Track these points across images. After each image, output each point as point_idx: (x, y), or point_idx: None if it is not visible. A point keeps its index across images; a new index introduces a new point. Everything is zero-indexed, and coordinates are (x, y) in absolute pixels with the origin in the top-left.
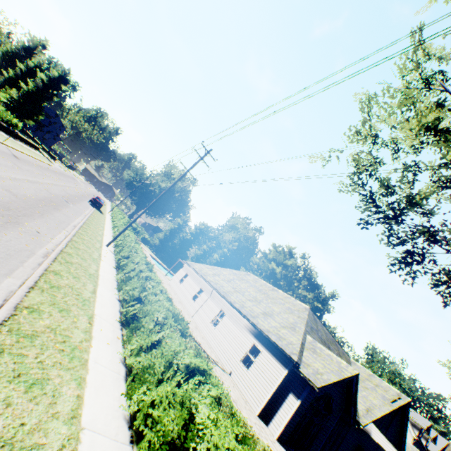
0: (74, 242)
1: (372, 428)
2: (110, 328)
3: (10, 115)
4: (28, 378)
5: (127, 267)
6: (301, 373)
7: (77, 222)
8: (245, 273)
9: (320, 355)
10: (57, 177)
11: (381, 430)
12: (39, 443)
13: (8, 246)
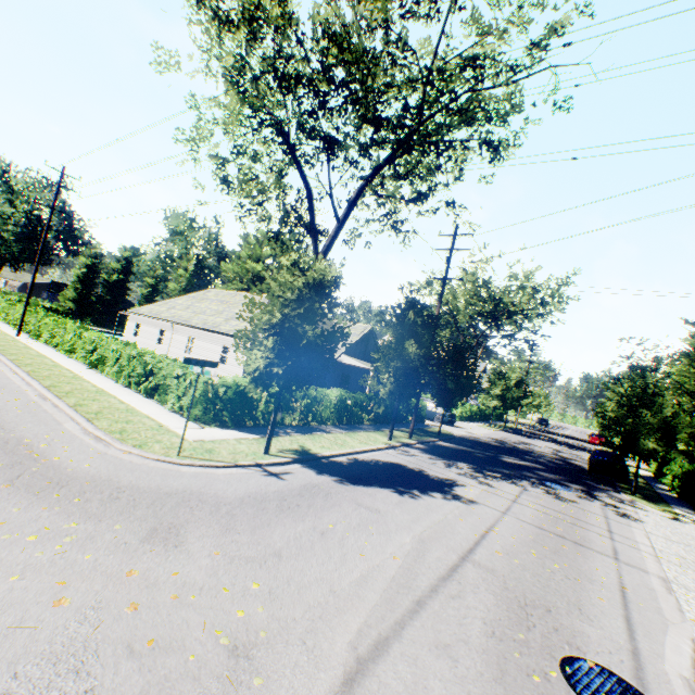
0: None
1: (343, 357)
2: (87, 371)
3: None
4: (65, 383)
5: (64, 340)
6: None
7: None
8: (205, 291)
9: None
10: None
11: (359, 357)
12: (88, 389)
13: None
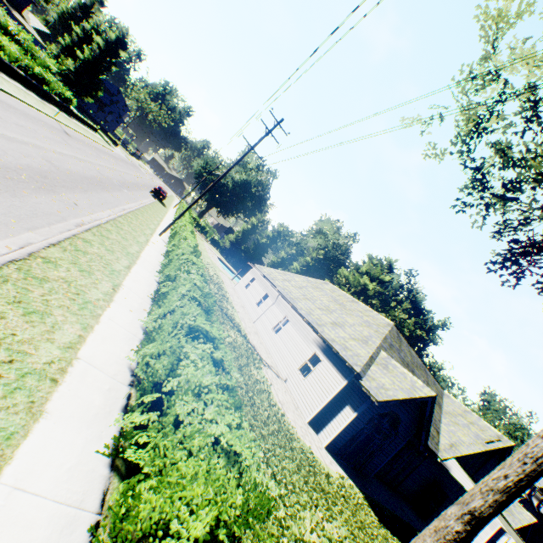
0: (117, 222)
1: (453, 464)
2: (138, 301)
3: (62, 87)
4: (29, 307)
5: (173, 253)
6: (362, 386)
7: (128, 207)
8: (323, 281)
9: (392, 372)
10: (115, 162)
11: (468, 470)
12: (28, 352)
13: (37, 207)
